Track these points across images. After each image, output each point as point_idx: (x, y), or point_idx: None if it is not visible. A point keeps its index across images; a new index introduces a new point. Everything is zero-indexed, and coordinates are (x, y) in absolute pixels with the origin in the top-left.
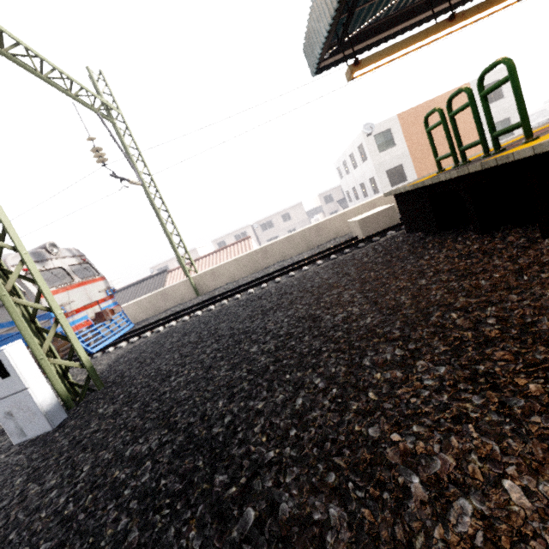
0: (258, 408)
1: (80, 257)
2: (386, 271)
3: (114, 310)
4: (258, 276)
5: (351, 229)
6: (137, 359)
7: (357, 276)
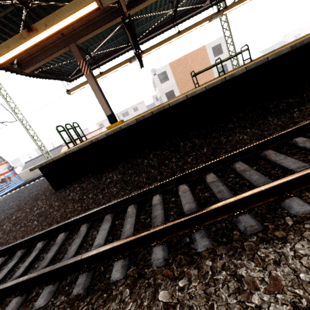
0: None
1: None
2: None
3: (10, 177)
4: None
5: None
6: None
7: None
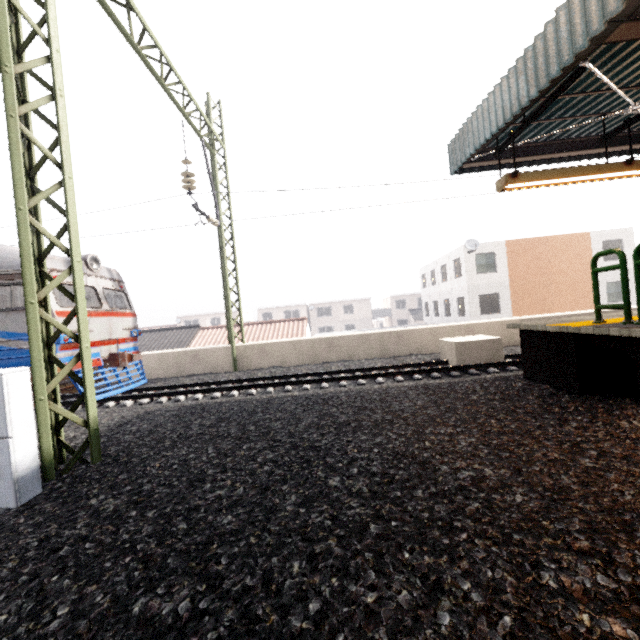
0: (369, 604)
1: (118, 283)
2: (515, 424)
3: (133, 356)
4: (316, 370)
5: (441, 350)
6: (152, 434)
7: (470, 418)
